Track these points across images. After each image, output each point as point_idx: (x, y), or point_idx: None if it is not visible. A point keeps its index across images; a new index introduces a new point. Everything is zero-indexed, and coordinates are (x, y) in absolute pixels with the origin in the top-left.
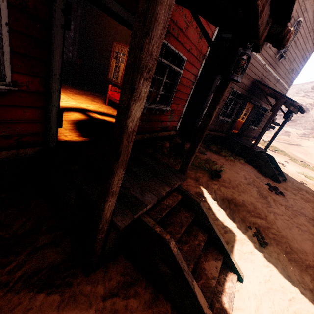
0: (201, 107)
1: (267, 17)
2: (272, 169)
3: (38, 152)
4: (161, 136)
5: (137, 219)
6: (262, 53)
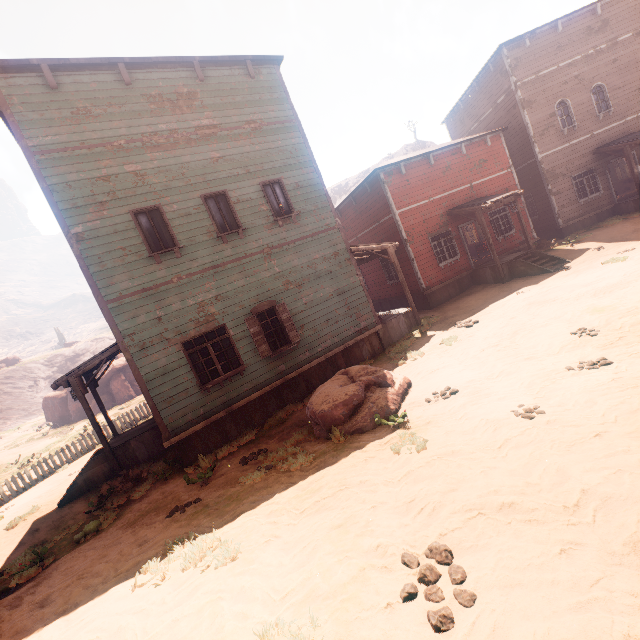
0: (550, 209)
1: (508, 199)
2: None
3: (471, 271)
4: (524, 248)
5: (509, 263)
6: (576, 137)
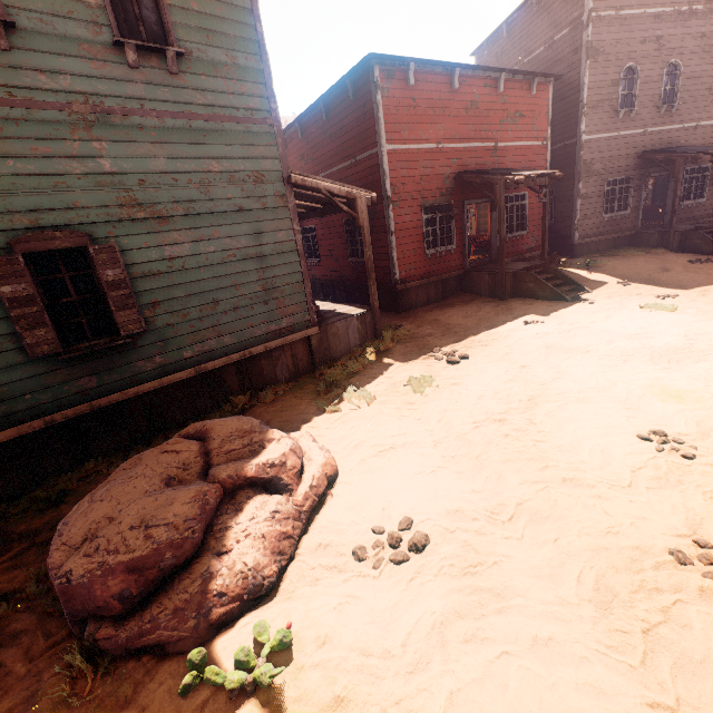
0: (571, 216)
1: (542, 180)
2: (712, 243)
3: (464, 272)
4: (530, 258)
5: (516, 274)
6: (629, 127)
